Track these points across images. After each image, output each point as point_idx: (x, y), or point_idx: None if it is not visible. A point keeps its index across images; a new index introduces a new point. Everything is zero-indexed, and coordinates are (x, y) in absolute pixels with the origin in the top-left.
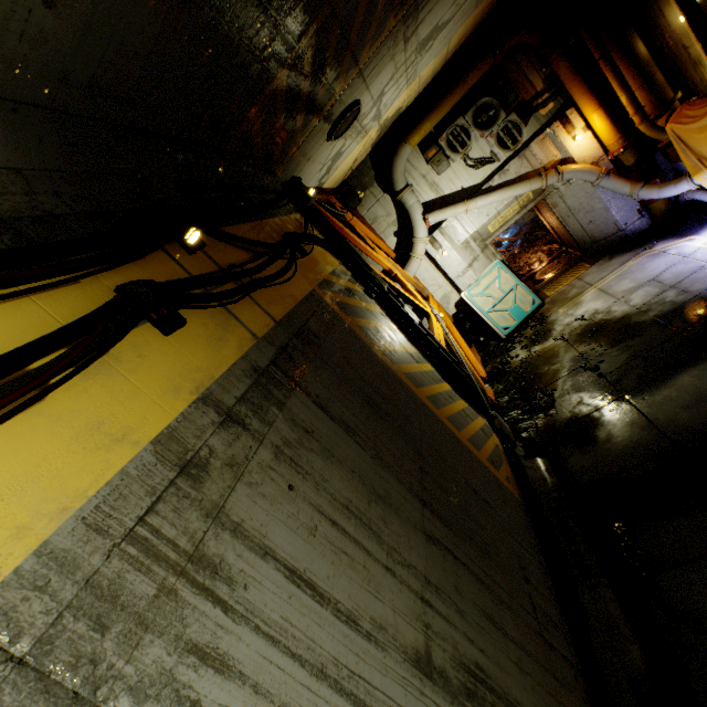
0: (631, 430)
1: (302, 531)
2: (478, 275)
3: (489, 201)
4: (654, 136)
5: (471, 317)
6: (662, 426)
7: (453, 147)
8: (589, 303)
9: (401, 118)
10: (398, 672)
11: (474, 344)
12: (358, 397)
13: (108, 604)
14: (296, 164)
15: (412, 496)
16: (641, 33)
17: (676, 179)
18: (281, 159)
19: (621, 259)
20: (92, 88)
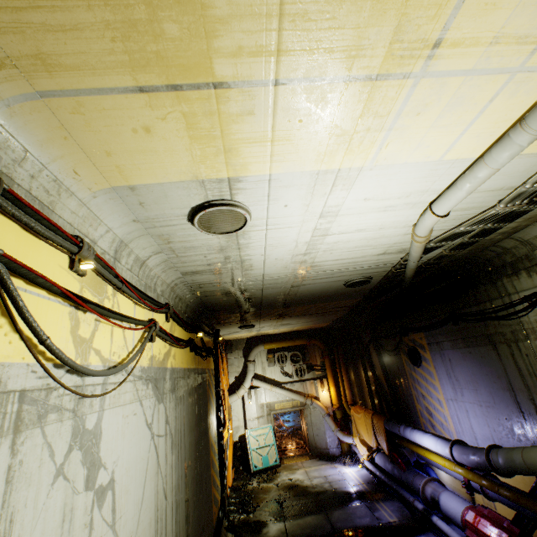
0: (277, 531)
1: (186, 410)
2: (259, 426)
3: (281, 392)
4: (348, 411)
5: (243, 449)
6: (289, 533)
7: (279, 360)
8: (298, 474)
9: (267, 335)
10: (184, 457)
11: (235, 467)
12: (201, 407)
13: (177, 382)
14: (224, 326)
15: (197, 446)
16: (356, 371)
17: (349, 434)
18: (222, 324)
19: (321, 462)
20: (212, 304)
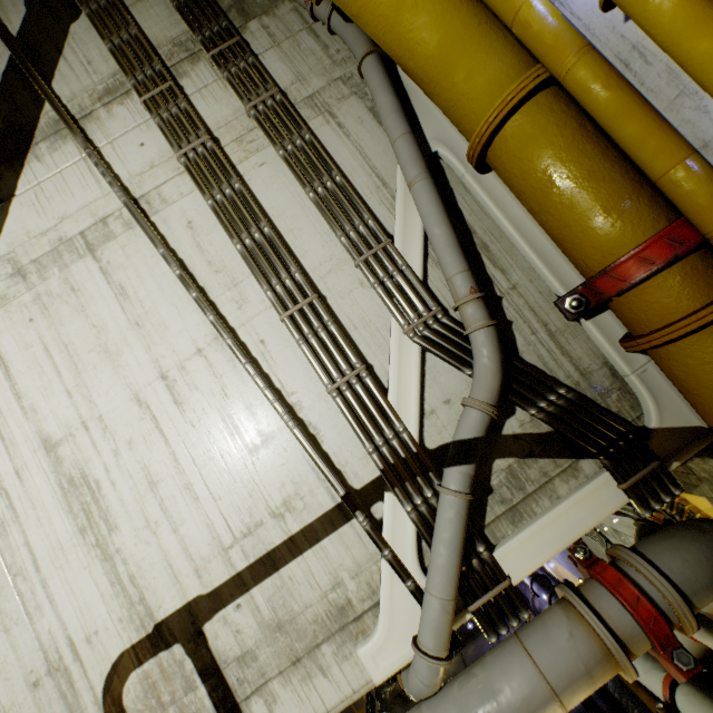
0: None
1: None
2: None
3: None
4: None
5: None
6: None
7: None
8: None
9: None
10: None
11: None
12: None
13: None
14: None
15: None
16: None
17: None
18: None
19: None
20: None
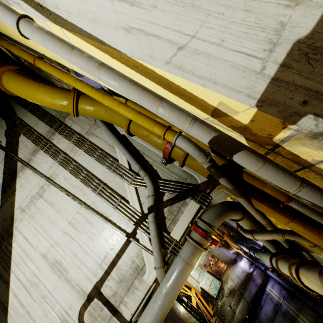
0: (235, 322)
1: None
2: (202, 277)
3: None
4: (224, 239)
5: (206, 291)
6: (238, 319)
7: None
8: (229, 282)
9: None
10: None
11: (209, 301)
12: (174, 322)
13: None
14: None
15: None
16: None
17: (231, 248)
18: None
19: (233, 267)
20: None
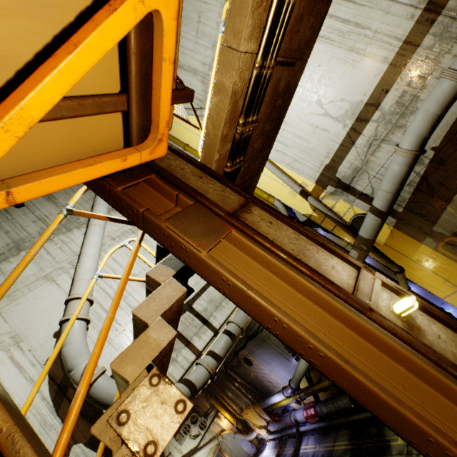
0: None
1: None
2: None
3: (202, 452)
4: (242, 418)
5: None
6: None
7: (185, 432)
8: None
9: None
10: None
11: None
12: None
13: None
14: None
15: None
16: (229, 388)
17: (252, 431)
18: None
19: None
20: None
